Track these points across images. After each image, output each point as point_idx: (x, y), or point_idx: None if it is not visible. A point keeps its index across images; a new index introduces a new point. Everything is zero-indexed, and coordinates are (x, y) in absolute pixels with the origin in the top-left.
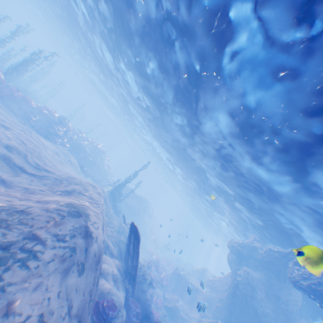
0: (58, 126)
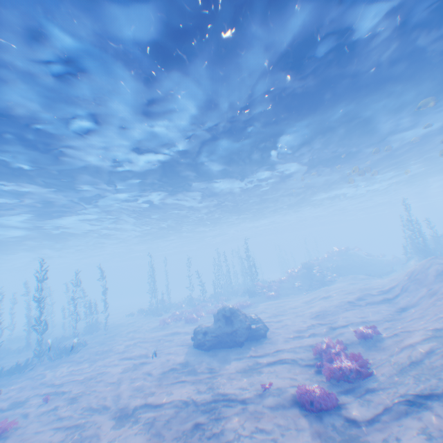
0: (314, 270)
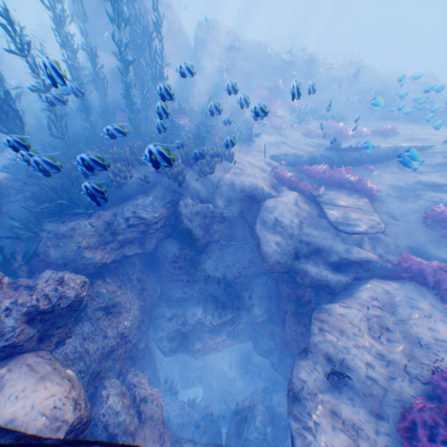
0: None
